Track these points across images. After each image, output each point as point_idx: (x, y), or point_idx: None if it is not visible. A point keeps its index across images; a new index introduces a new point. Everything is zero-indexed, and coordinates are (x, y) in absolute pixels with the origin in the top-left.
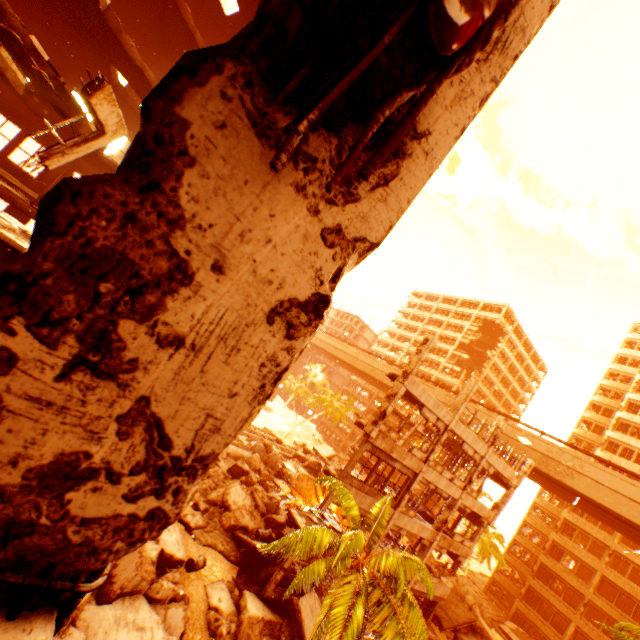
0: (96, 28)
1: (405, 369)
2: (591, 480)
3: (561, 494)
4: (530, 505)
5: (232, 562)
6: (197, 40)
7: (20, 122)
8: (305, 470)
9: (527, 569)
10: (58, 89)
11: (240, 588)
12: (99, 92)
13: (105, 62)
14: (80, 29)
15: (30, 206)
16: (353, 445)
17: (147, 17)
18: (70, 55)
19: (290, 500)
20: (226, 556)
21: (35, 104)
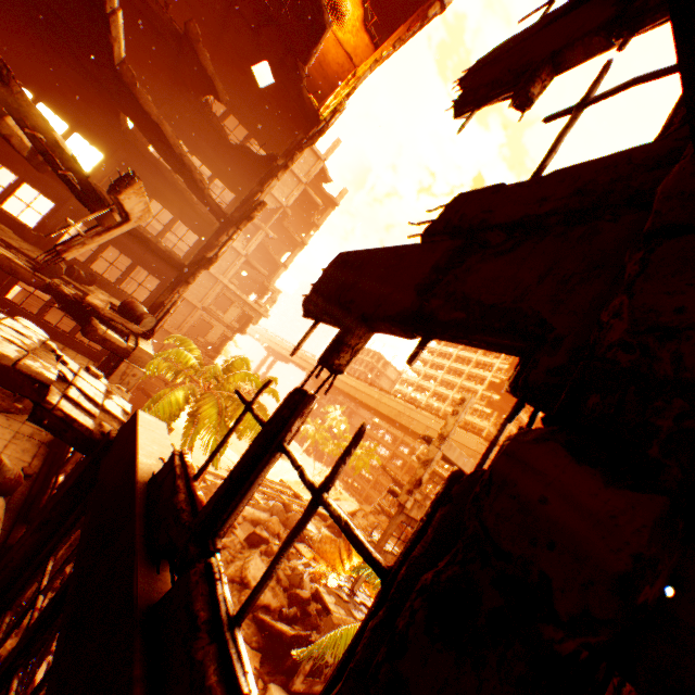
0: (107, 78)
1: (441, 432)
2: None
3: None
4: None
5: (254, 649)
6: (217, 87)
7: (15, 168)
8: (328, 531)
9: None
10: (82, 183)
11: (264, 679)
12: (129, 188)
13: (115, 109)
14: (88, 76)
15: (33, 275)
16: (379, 501)
17: (160, 58)
18: (73, 96)
19: (314, 568)
20: (247, 642)
21: (39, 162)
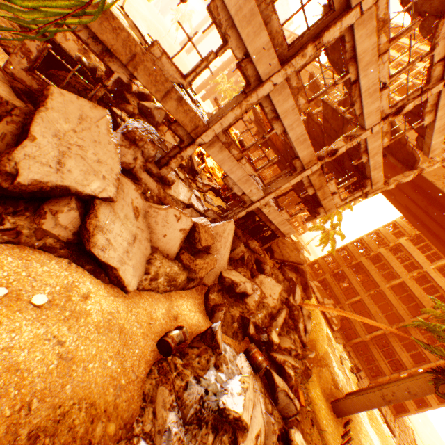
0: None
1: None
2: None
3: (419, 222)
4: (373, 230)
5: None
6: None
7: None
8: None
9: (344, 264)
10: None
11: None
12: None
13: None
14: None
15: None
16: None
17: None
18: None
19: None
20: (0, 44)
21: None
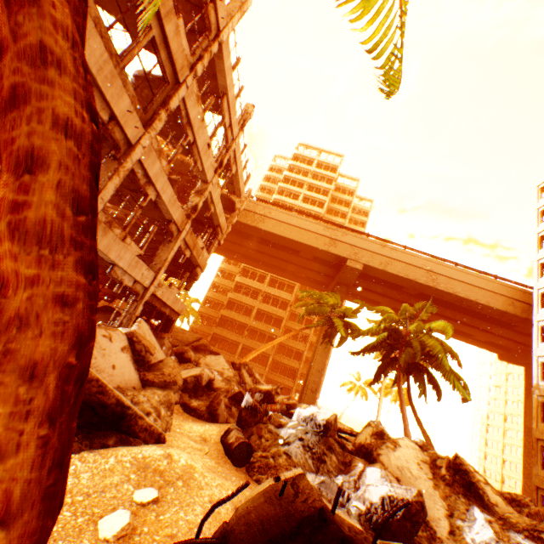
0: None
1: None
2: (276, 221)
3: (242, 256)
4: (211, 284)
5: None
6: None
7: None
8: None
9: (209, 328)
10: None
11: None
12: None
13: None
14: None
15: None
16: None
17: None
18: None
19: None
20: None
21: None
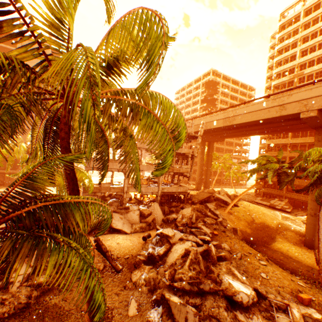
0: None
1: None
2: (241, 115)
3: (253, 133)
4: (258, 150)
5: None
6: None
7: None
8: None
9: None
10: None
11: None
12: None
13: None
14: None
15: None
16: None
17: None
18: None
19: None
20: None
21: None
